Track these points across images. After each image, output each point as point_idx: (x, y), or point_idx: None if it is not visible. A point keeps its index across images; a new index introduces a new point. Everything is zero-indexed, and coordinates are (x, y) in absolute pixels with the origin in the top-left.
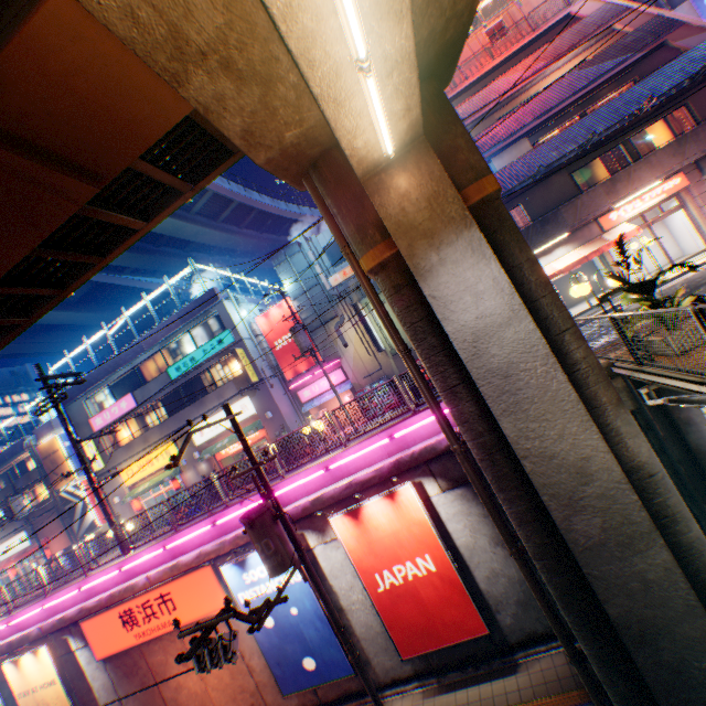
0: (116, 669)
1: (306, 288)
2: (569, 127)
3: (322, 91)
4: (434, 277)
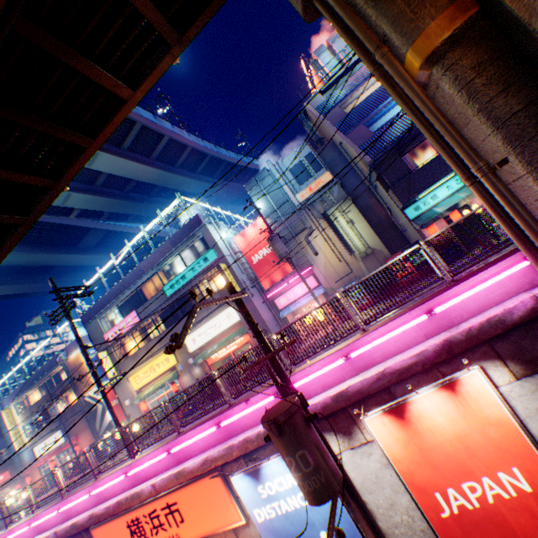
0: None
1: (276, 206)
2: None
3: None
4: None
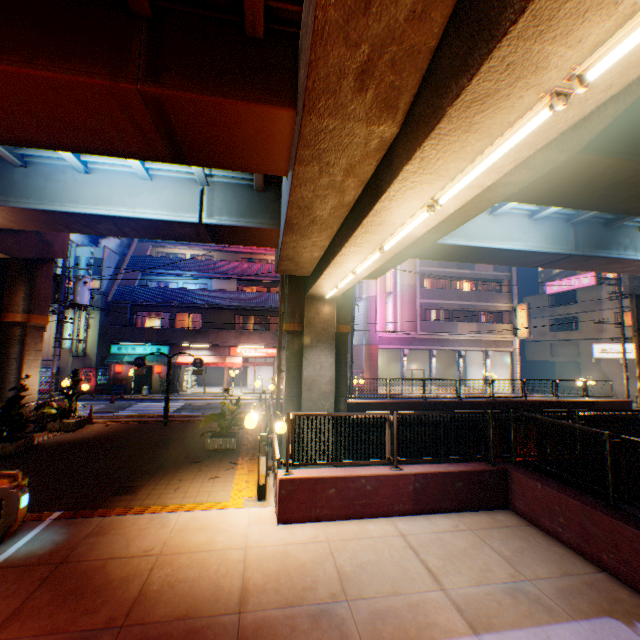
0: None
1: None
2: (248, 292)
3: None
4: None
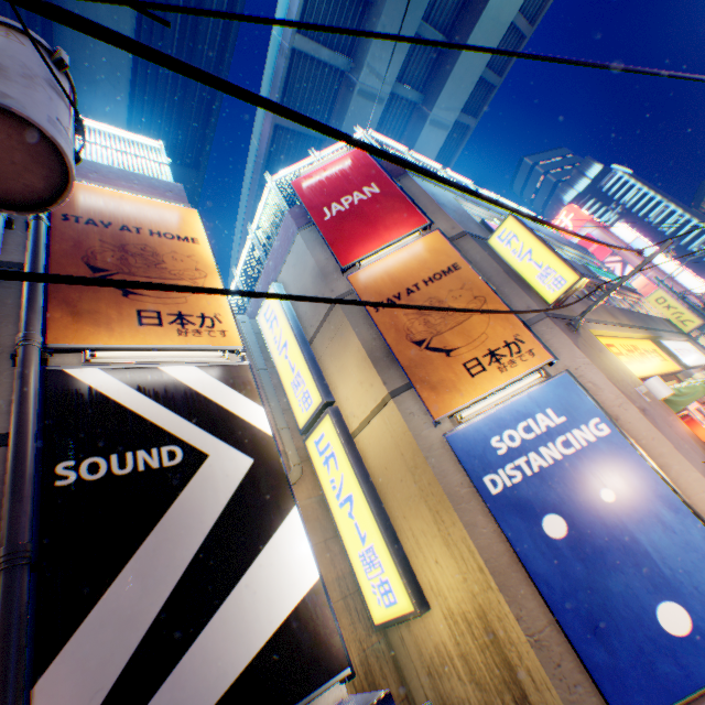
0: None
1: None
2: None
3: None
4: None
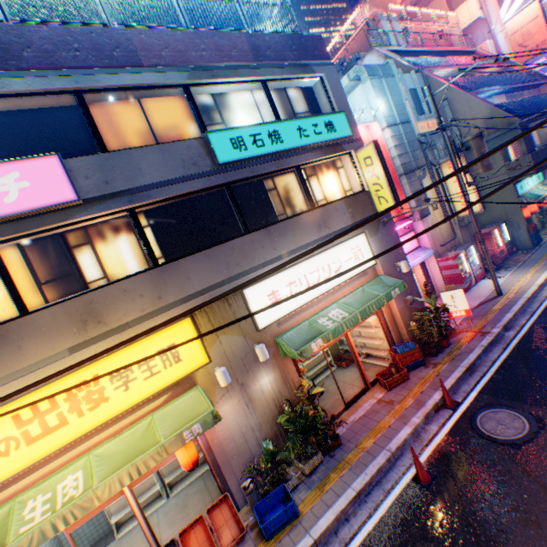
0: None
1: (398, 120)
2: None
3: None
4: None
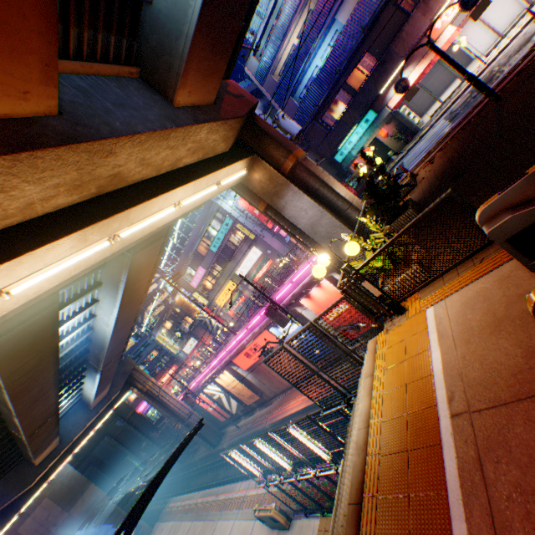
0: (253, 371)
1: None
2: None
3: (211, 197)
4: (286, 210)
